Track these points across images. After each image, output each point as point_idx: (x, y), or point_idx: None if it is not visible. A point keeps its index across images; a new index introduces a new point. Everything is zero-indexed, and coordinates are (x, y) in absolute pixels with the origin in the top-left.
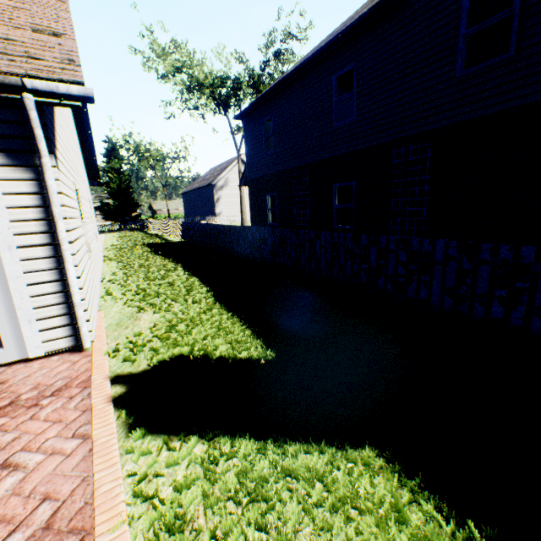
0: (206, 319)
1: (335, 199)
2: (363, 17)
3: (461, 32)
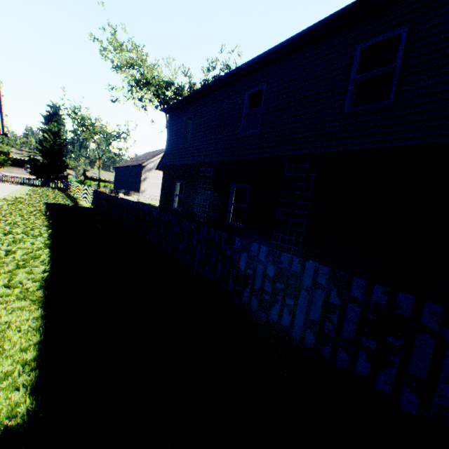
0: None
1: (231, 197)
2: (276, 47)
3: (352, 76)
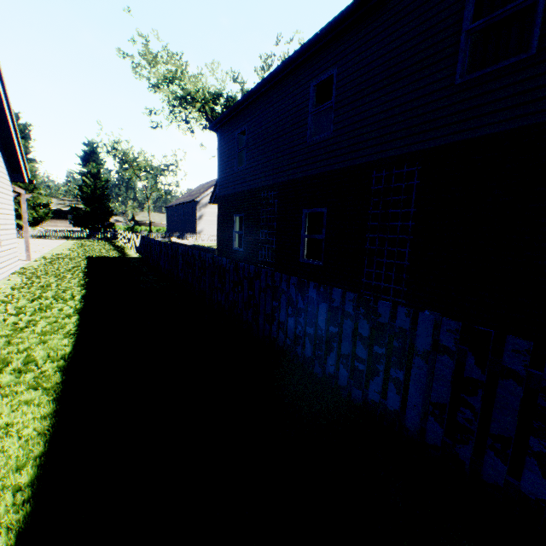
0: None
1: (304, 226)
2: (347, 10)
3: (465, 27)
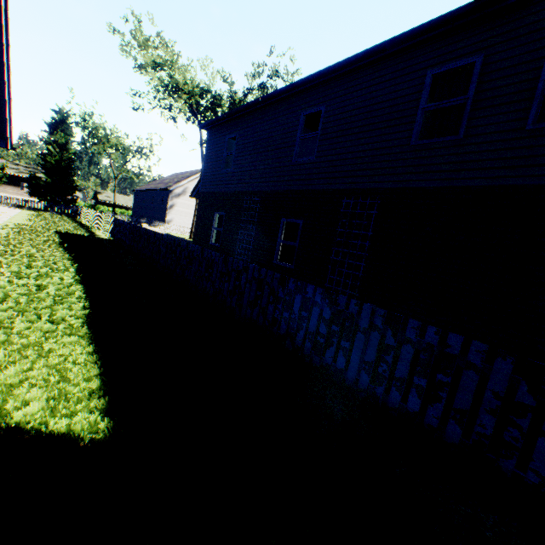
0: (48, 351)
1: (281, 233)
2: (339, 65)
3: (421, 105)
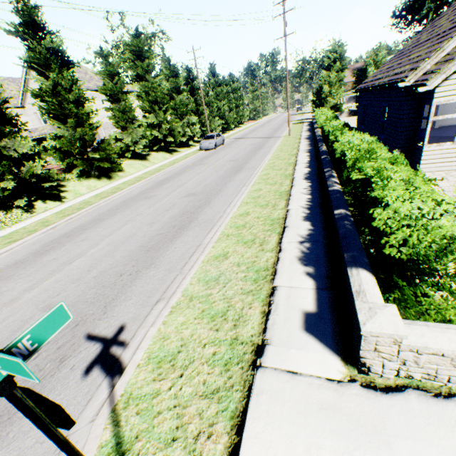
0: None
1: None
2: None
3: None
